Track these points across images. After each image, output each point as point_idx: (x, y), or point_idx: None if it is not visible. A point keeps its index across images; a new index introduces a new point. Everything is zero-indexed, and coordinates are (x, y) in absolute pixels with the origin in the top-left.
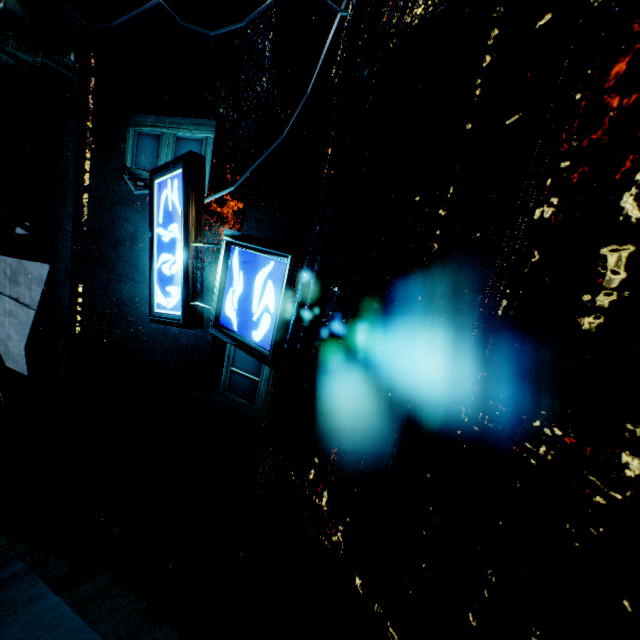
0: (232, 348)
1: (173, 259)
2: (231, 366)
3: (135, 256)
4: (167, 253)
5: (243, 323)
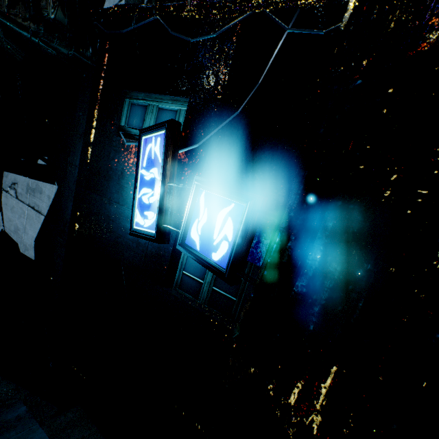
0: (185, 257)
1: (151, 192)
2: (183, 270)
3: (121, 187)
4: (147, 188)
5: (204, 245)
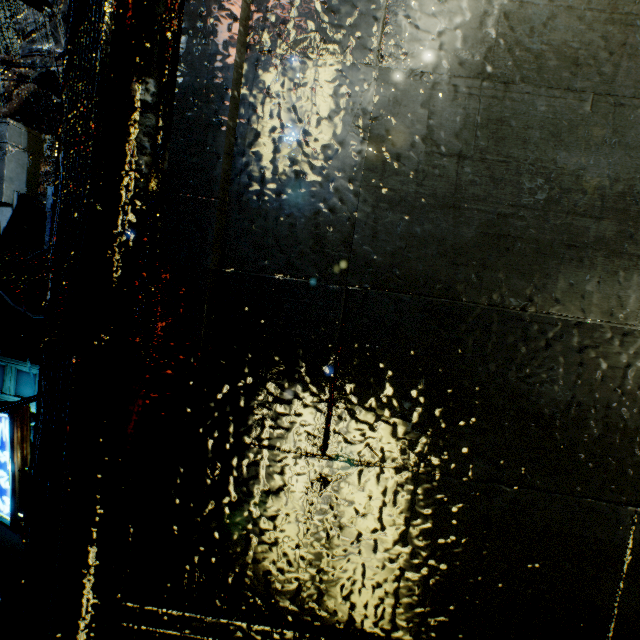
0: None
1: (7, 477)
2: None
3: None
4: (3, 470)
5: None
